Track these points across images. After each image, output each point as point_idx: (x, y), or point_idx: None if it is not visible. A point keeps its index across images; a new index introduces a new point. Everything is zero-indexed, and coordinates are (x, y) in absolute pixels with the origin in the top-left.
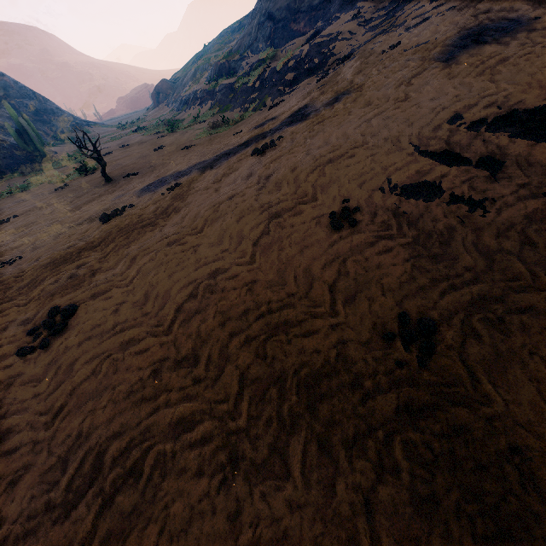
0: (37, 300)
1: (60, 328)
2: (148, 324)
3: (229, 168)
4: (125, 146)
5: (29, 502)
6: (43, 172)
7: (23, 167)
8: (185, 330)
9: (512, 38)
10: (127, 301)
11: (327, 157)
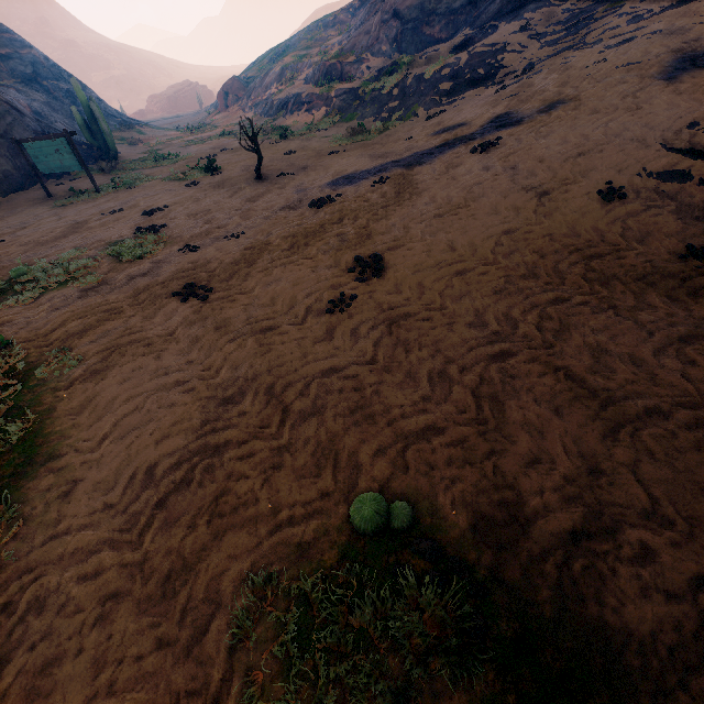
0: (323, 255)
1: (383, 266)
2: (471, 260)
3: (449, 164)
4: (228, 150)
5: (477, 332)
6: (129, 171)
7: (103, 163)
8: (511, 262)
9: None
10: (433, 250)
11: (575, 151)
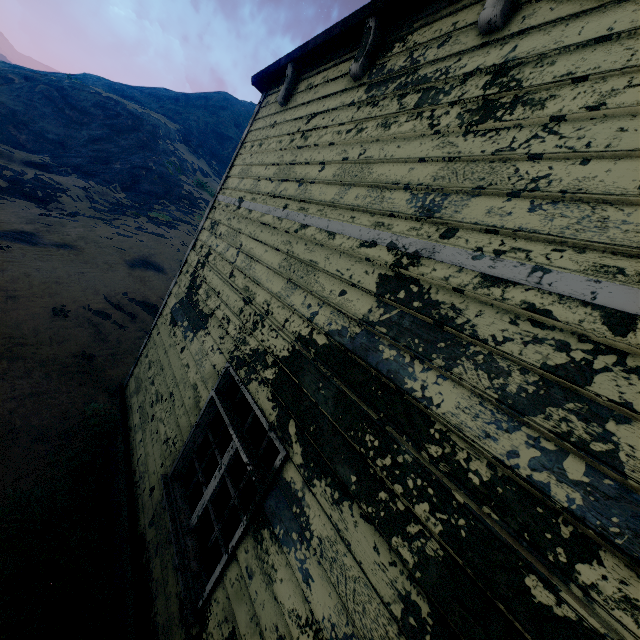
0: None
1: None
2: None
3: None
4: None
5: None
6: None
7: None
8: None
9: (157, 274)
10: None
11: (55, 280)
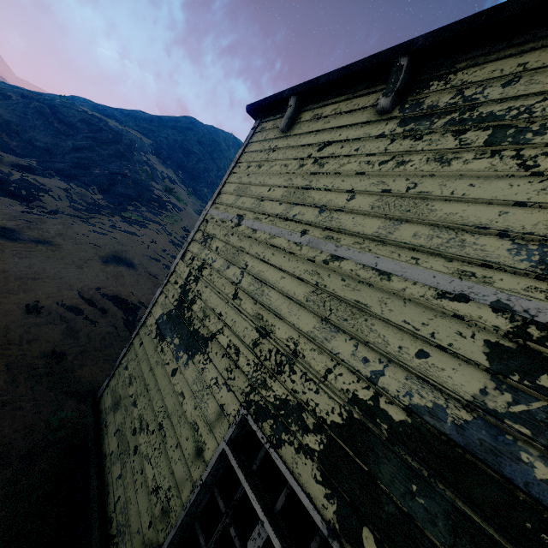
0: None
1: None
2: None
3: None
4: None
5: None
6: None
7: None
8: None
9: (129, 270)
10: None
11: (31, 275)
